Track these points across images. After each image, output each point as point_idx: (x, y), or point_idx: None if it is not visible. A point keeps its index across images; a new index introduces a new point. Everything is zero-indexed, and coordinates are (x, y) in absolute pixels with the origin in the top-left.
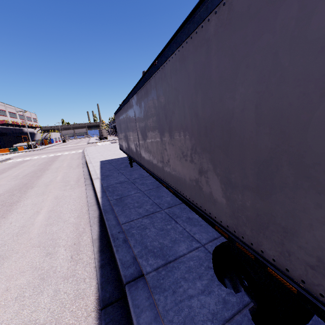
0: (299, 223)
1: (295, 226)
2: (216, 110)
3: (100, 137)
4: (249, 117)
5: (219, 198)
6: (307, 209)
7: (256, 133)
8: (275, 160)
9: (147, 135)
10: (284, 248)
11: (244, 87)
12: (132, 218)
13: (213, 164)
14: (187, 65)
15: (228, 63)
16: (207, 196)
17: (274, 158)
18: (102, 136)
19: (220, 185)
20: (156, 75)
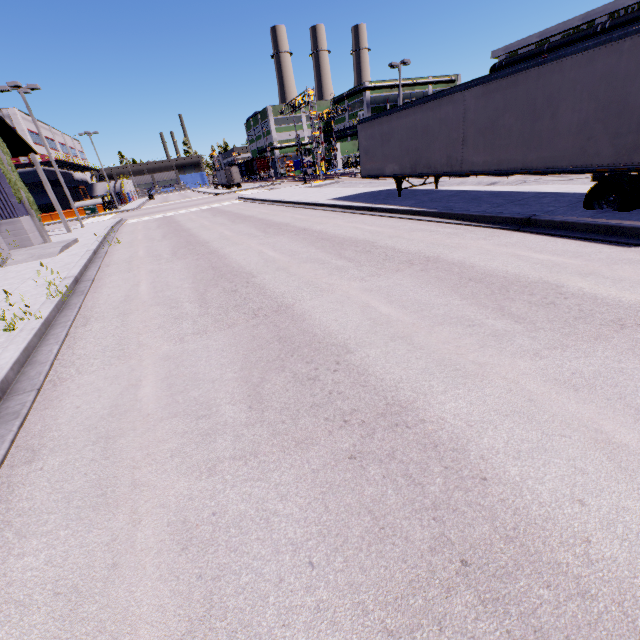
0: None
1: None
2: (616, 93)
3: (228, 184)
4: None
5: (605, 149)
6: None
7: None
8: None
9: (497, 131)
10: None
11: None
12: (484, 209)
13: (605, 128)
14: (595, 64)
15: (633, 67)
16: (592, 153)
17: None
18: (232, 181)
19: (608, 140)
20: (544, 68)
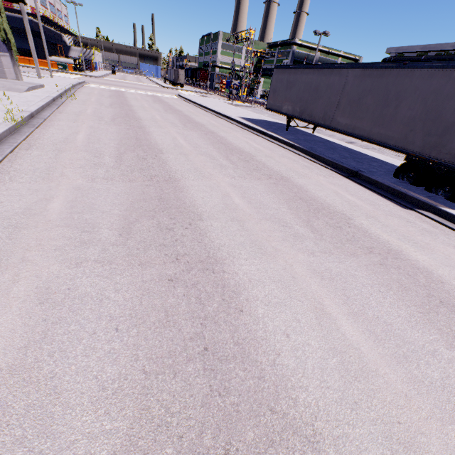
0: (449, 143)
1: (447, 144)
2: (437, 105)
3: (174, 81)
4: (450, 111)
5: (418, 141)
6: (453, 139)
7: (450, 117)
8: (451, 126)
9: (360, 105)
10: (439, 152)
11: (454, 101)
12: (334, 157)
13: (423, 127)
14: (432, 80)
15: (453, 91)
16: (410, 141)
17: (451, 125)
18: (177, 80)
19: (422, 135)
20: (402, 71)
